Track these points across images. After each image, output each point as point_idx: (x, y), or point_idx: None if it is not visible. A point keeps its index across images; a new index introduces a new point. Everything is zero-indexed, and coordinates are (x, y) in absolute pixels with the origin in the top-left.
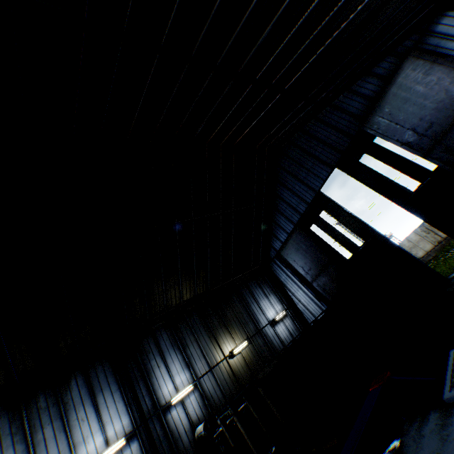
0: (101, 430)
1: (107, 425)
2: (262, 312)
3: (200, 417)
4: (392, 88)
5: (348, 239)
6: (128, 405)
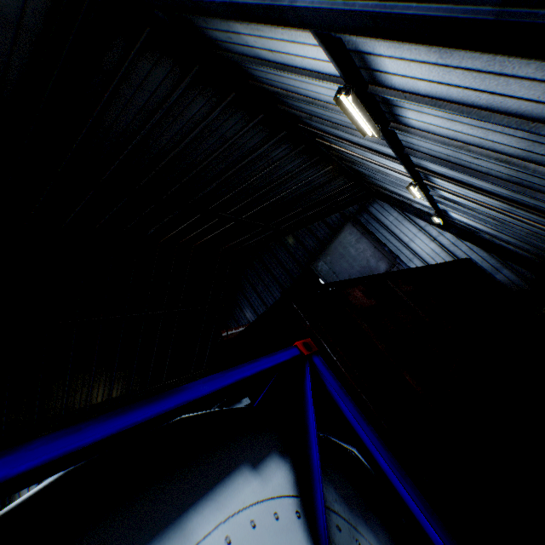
0: None
1: None
2: None
3: None
4: (335, 241)
5: None
6: None
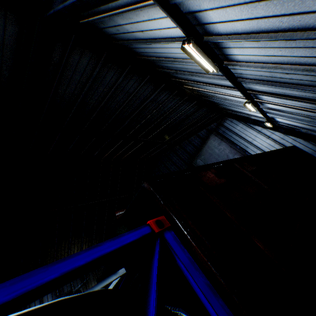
0: None
1: None
2: None
3: None
4: (205, 146)
5: None
6: None
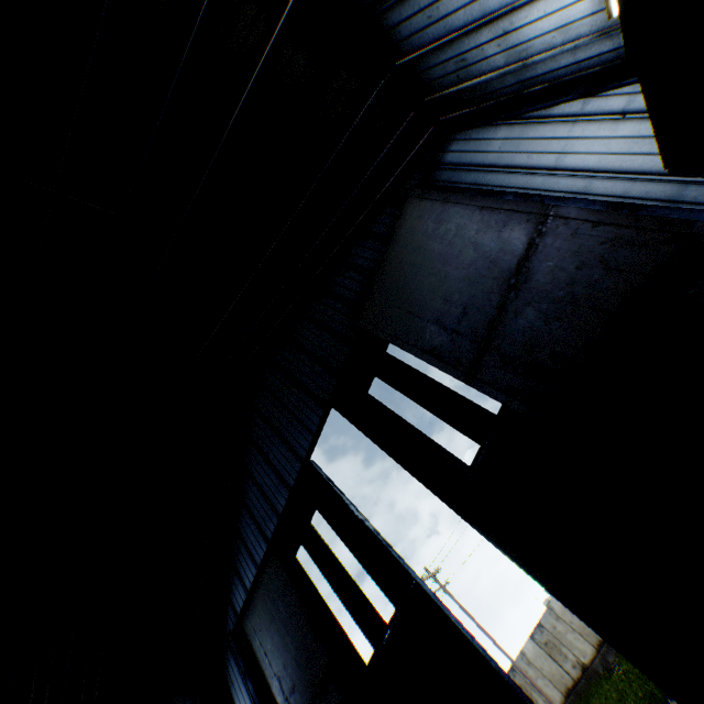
0: None
1: None
2: None
3: None
4: (394, 249)
5: (364, 596)
6: None
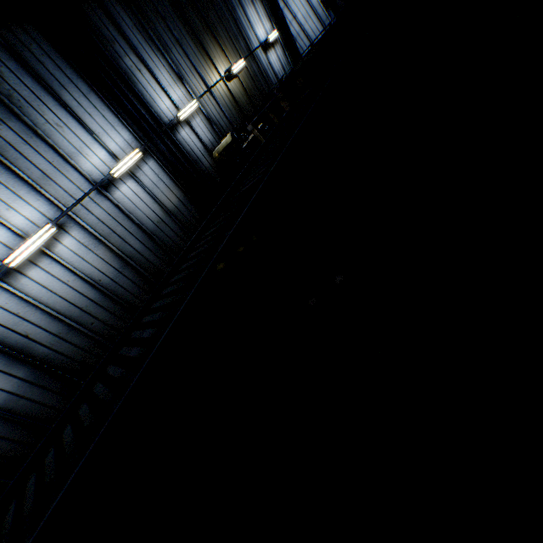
0: (97, 143)
1: (103, 139)
2: (250, 27)
3: (213, 143)
4: None
5: None
6: (120, 117)
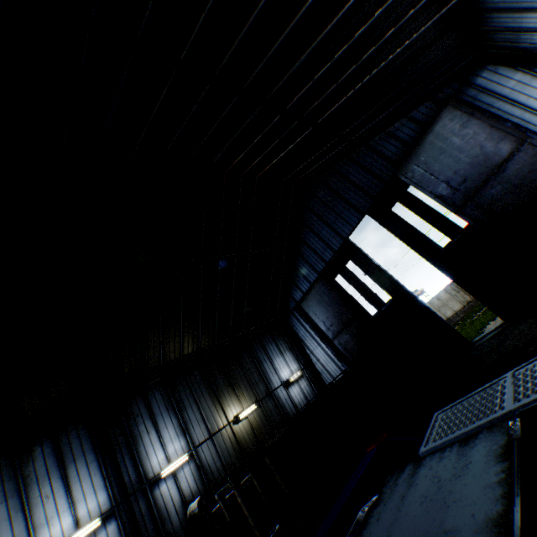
0: (70, 509)
1: (79, 503)
2: (275, 371)
3: (194, 492)
4: (429, 136)
5: (375, 294)
6: (107, 478)
